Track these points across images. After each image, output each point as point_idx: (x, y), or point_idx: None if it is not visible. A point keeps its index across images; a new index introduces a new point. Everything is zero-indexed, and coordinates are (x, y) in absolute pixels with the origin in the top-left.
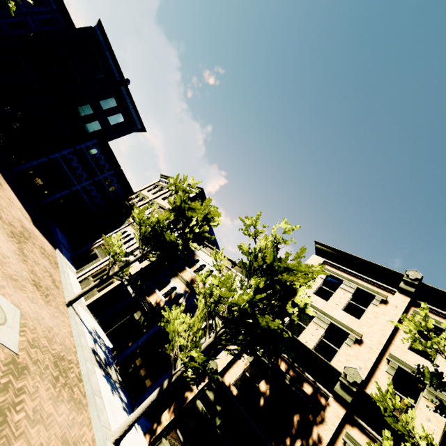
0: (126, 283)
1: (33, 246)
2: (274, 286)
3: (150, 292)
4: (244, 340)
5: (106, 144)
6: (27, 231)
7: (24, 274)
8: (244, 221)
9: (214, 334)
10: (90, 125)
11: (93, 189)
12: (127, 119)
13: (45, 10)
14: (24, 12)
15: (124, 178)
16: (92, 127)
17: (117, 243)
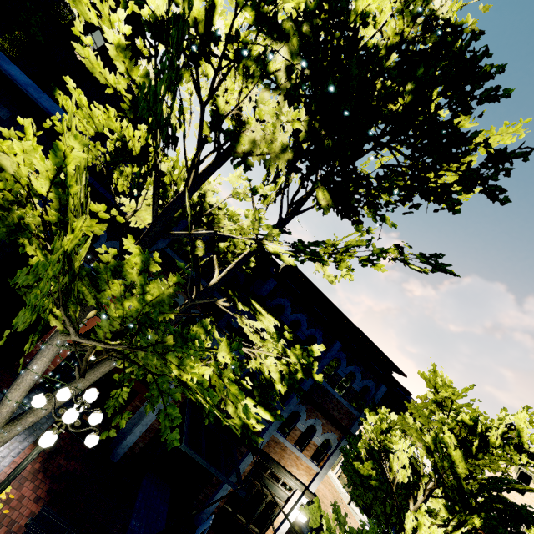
0: None
1: None
2: None
3: None
4: None
5: None
6: None
7: (330, 495)
8: None
9: None
10: None
11: None
12: None
13: None
14: None
15: None
16: None
17: None
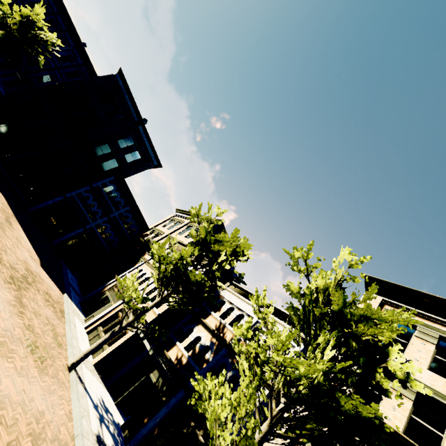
0: (142, 335)
1: (36, 292)
2: (348, 343)
3: (169, 344)
4: (314, 429)
5: (122, 181)
6: (32, 274)
7: (16, 332)
8: (290, 254)
9: (268, 418)
10: (107, 163)
11: (108, 227)
12: (143, 156)
13: (72, 65)
14: (52, 67)
15: (139, 213)
16: (109, 165)
17: (132, 285)
